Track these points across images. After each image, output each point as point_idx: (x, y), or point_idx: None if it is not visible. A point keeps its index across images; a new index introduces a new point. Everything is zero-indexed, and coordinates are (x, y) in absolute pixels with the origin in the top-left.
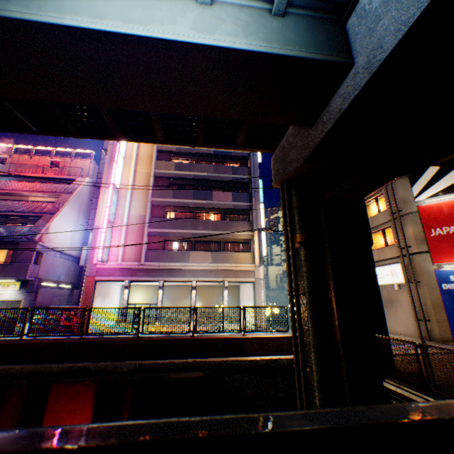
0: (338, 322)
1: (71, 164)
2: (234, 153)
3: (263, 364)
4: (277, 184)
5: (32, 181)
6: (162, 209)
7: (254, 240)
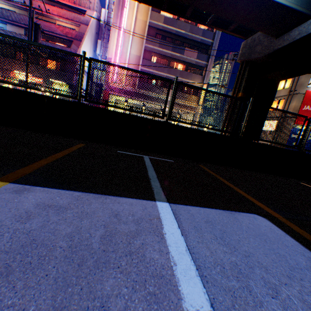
0: None
1: None
2: None
3: None
4: (240, 61)
5: (53, 5)
6: (149, 54)
7: None
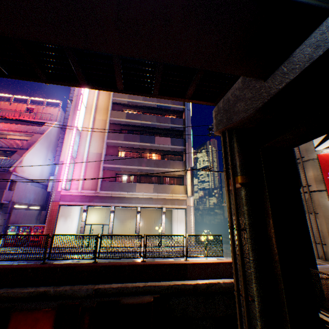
0: (278, 257)
1: (43, 111)
2: (172, 107)
3: (204, 288)
4: (219, 131)
5: (10, 122)
6: (115, 149)
7: (187, 175)
